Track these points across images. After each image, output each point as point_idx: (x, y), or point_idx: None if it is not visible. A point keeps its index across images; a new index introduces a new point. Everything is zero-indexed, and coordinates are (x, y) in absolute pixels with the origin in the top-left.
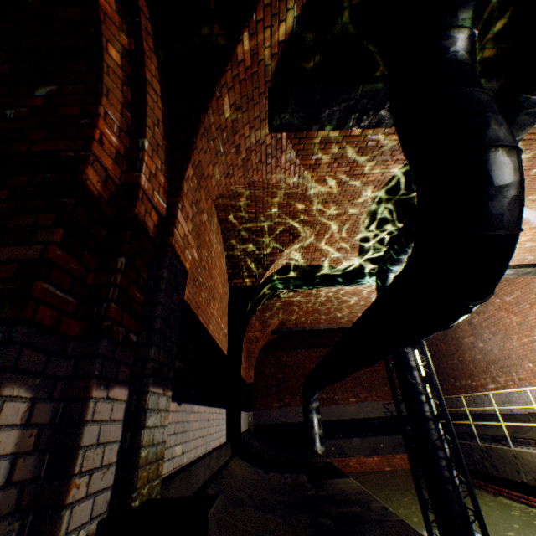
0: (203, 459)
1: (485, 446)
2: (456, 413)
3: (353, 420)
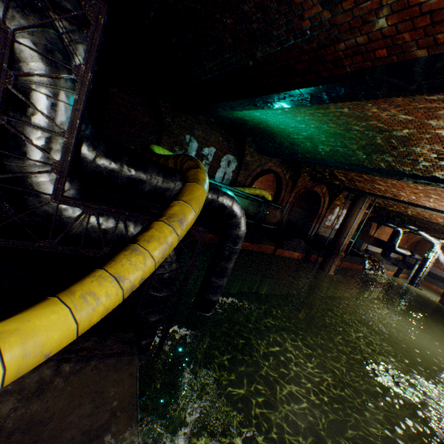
0: (372, 251)
1: None
2: None
3: None
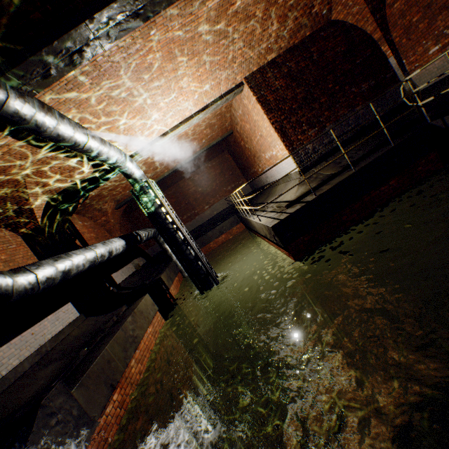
0: (24, 360)
1: (246, 218)
2: (258, 188)
3: (212, 219)
